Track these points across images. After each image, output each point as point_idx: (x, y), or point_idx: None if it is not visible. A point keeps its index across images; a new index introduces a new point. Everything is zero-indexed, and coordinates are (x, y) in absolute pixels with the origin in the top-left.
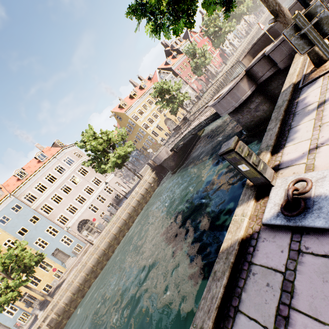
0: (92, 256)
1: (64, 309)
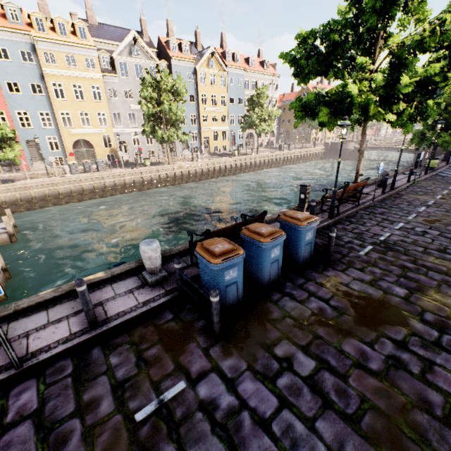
0: (283, 155)
1: (262, 164)
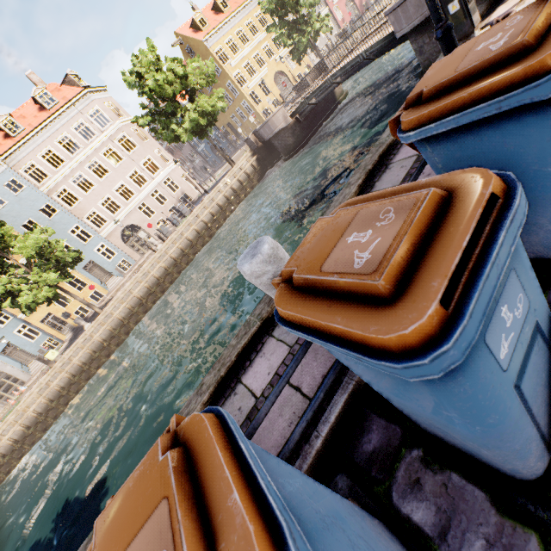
0: (157, 264)
1: (121, 324)
